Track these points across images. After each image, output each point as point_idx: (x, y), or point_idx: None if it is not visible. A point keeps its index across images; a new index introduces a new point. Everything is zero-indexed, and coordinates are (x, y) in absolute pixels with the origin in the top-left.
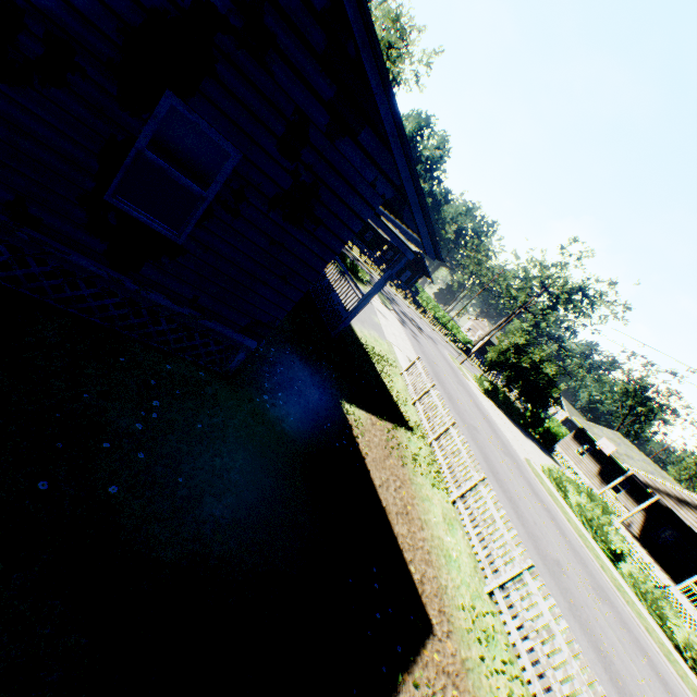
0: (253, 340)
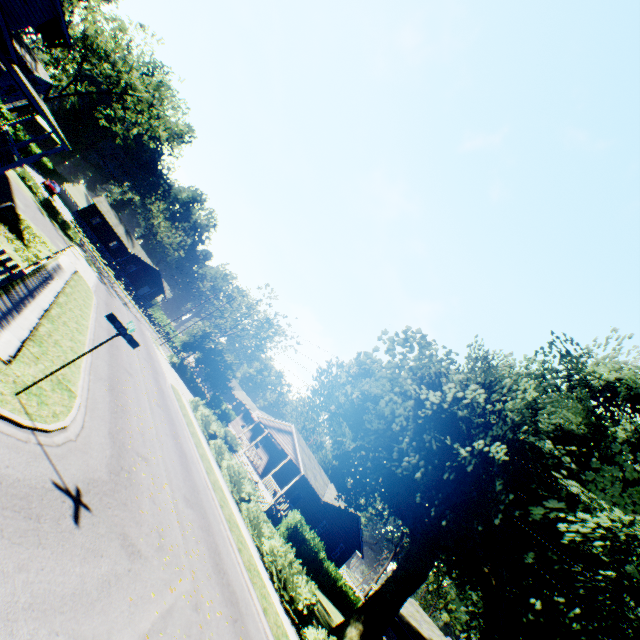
0: None
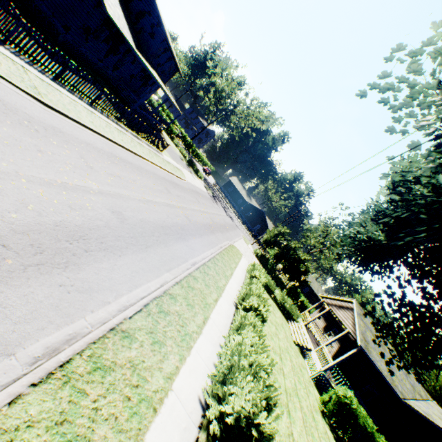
0: (65, 31)
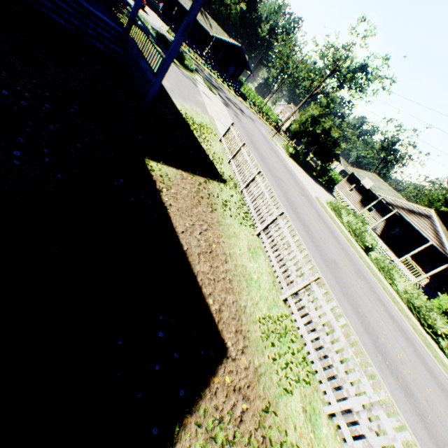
0: None
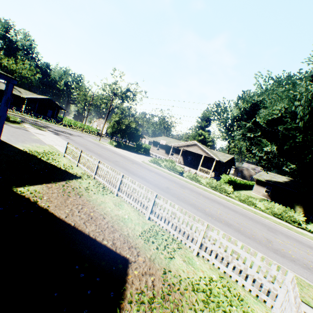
0: None
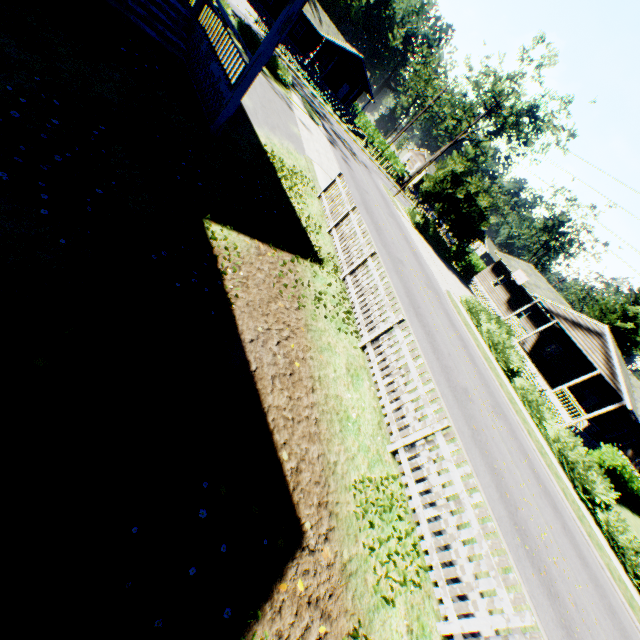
0: None
